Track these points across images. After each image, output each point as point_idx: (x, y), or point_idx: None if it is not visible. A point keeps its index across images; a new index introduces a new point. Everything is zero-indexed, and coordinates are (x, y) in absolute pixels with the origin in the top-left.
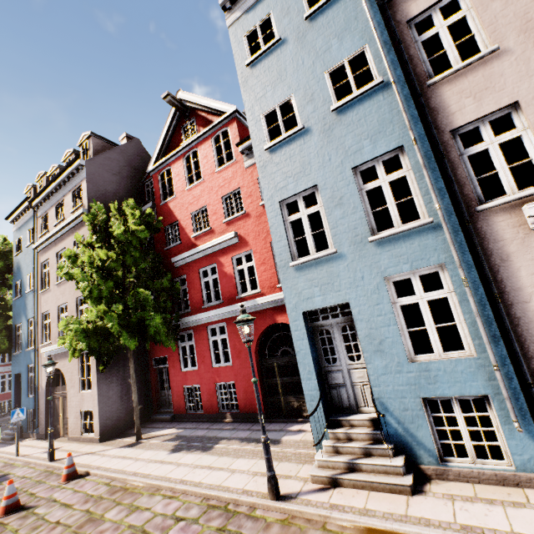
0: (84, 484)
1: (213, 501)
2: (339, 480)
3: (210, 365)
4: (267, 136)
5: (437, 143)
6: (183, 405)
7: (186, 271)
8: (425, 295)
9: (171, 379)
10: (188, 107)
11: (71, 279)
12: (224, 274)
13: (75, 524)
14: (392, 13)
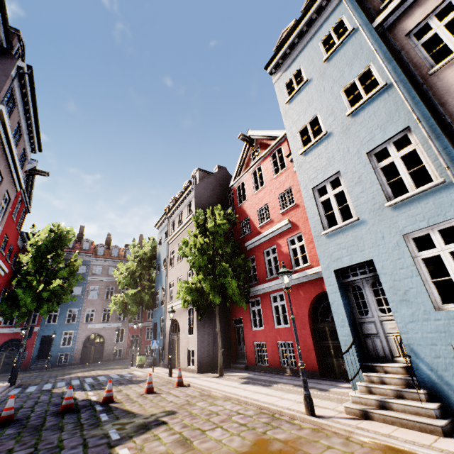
0: (186, 389)
1: (264, 410)
2: (369, 413)
3: (273, 326)
4: (301, 145)
5: (443, 117)
6: (253, 358)
7: (254, 252)
8: (446, 247)
9: (245, 336)
10: (255, 139)
11: (184, 256)
12: (281, 253)
13: (180, 403)
14: (392, 34)
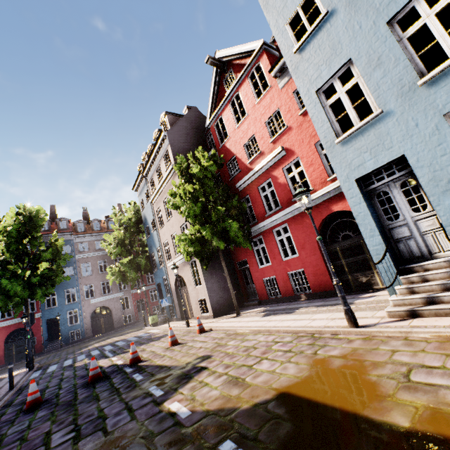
0: (210, 334)
1: (301, 334)
2: (417, 311)
3: (280, 260)
4: (294, 40)
5: None
6: (265, 293)
7: (248, 192)
8: None
9: (252, 275)
10: (225, 62)
11: (175, 208)
12: (278, 185)
13: (211, 347)
14: None
